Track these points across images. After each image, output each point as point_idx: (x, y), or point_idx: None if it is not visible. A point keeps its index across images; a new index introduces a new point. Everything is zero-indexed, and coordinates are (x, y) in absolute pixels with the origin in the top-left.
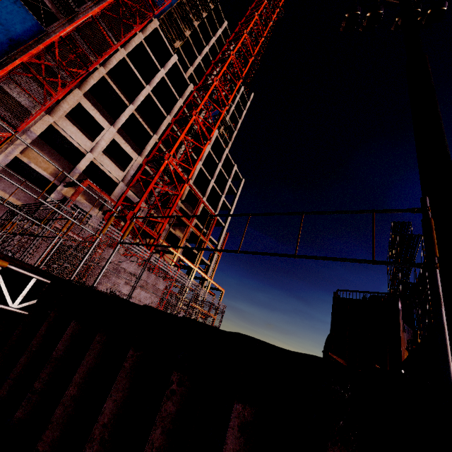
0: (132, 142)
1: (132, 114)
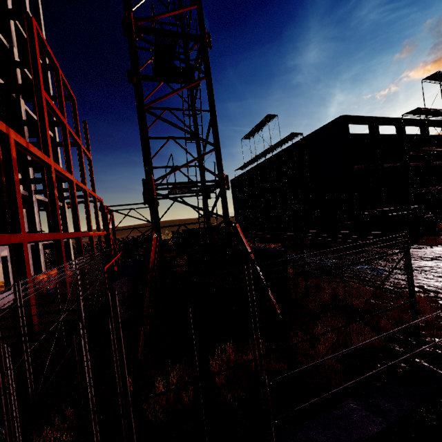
0: None
1: None
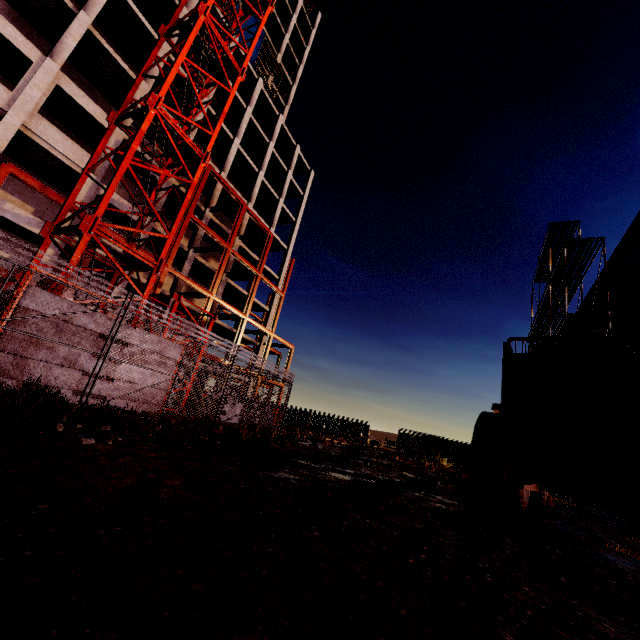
0: (104, 99)
1: (89, 34)
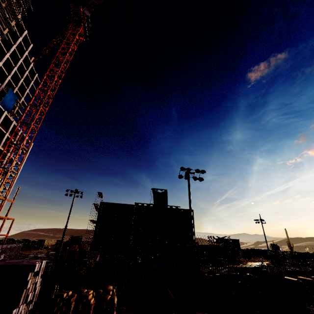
0: None
1: None
